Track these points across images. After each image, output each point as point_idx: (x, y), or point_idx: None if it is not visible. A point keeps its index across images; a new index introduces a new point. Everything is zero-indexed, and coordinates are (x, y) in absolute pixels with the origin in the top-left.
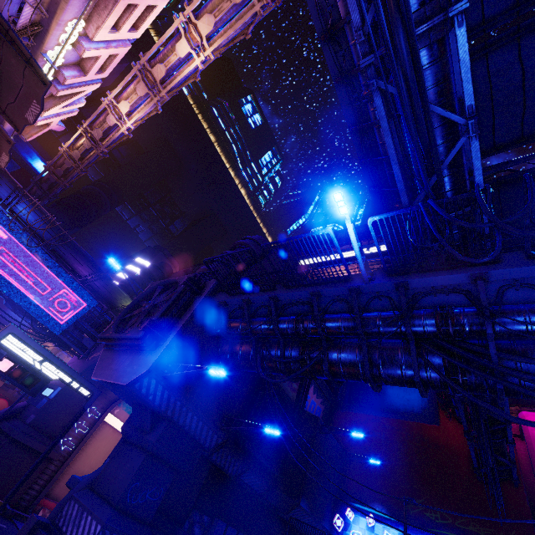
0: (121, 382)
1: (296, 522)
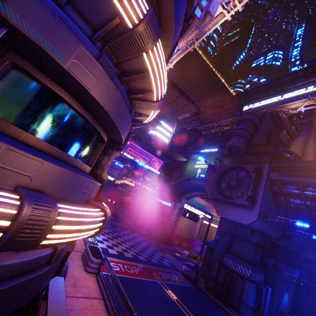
0: (242, 222)
1: (310, 260)
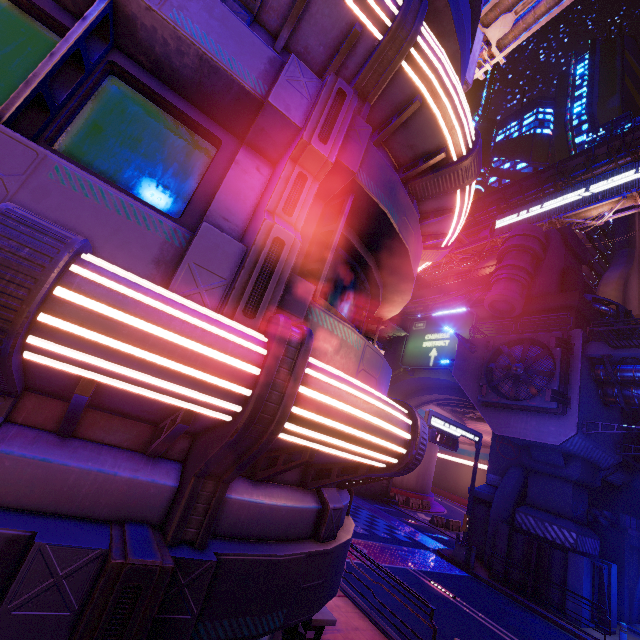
0: (548, 442)
1: None
